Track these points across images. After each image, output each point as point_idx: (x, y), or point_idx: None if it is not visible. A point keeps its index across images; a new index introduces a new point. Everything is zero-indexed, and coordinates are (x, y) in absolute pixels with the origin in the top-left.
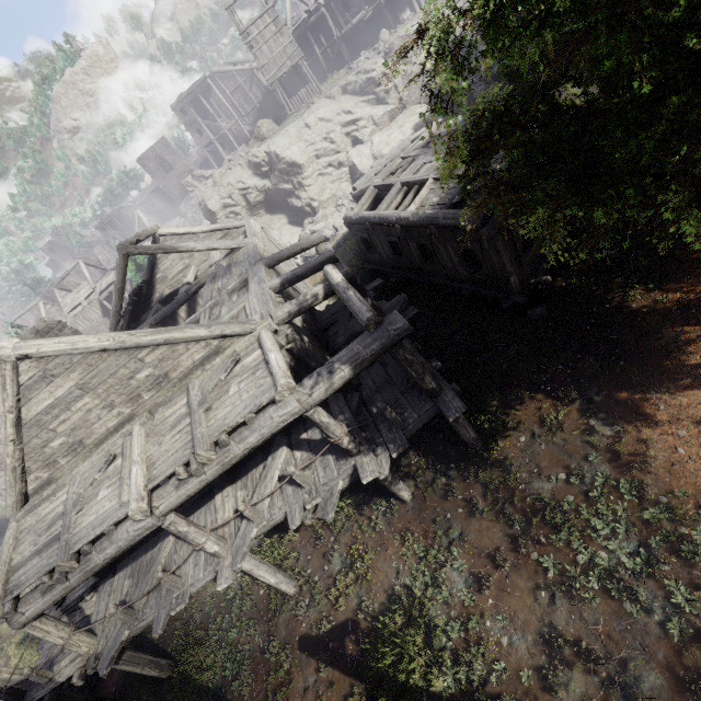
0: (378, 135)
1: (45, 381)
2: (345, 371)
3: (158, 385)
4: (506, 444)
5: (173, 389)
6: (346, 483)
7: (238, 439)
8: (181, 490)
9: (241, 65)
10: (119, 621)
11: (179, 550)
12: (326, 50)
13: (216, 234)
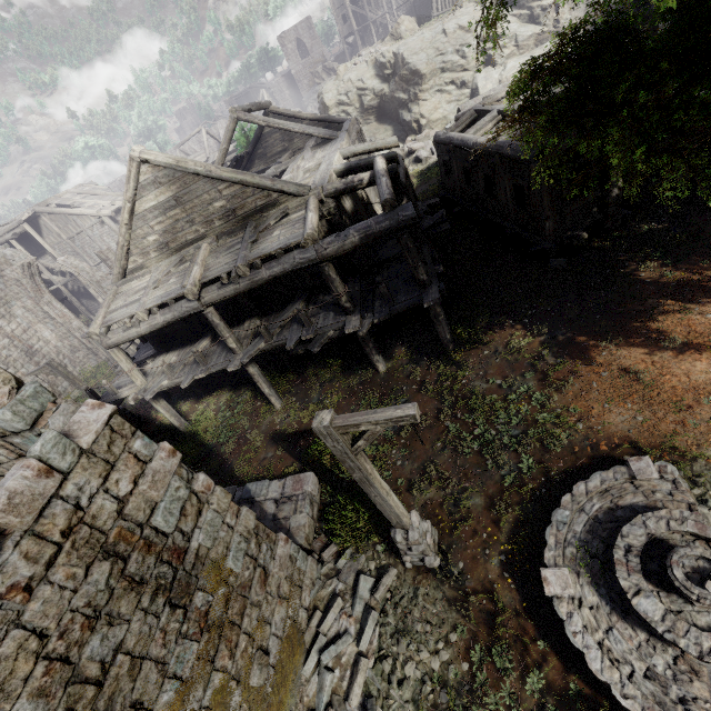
0: (515, 59)
1: (154, 186)
2: (356, 238)
3: (227, 217)
4: (472, 353)
5: (237, 224)
6: (336, 334)
7: (267, 267)
8: (221, 290)
9: None
10: (163, 375)
11: (211, 347)
12: None
13: (318, 125)
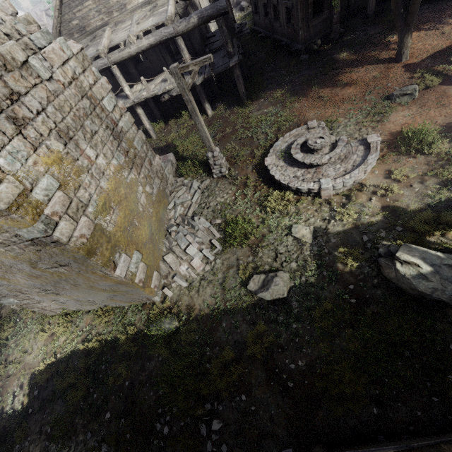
0: None
1: None
2: (195, 20)
3: (121, 10)
4: (255, 101)
5: (127, 16)
6: None
7: (146, 38)
8: (120, 53)
9: None
10: None
11: None
12: None
13: None
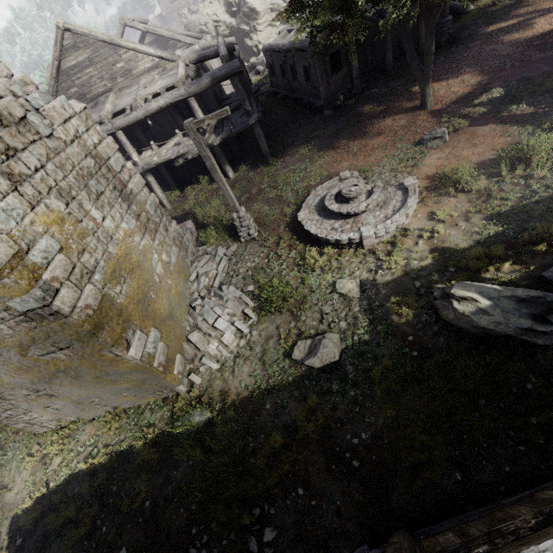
0: None
1: (74, 49)
2: (208, 80)
3: (126, 75)
4: (281, 159)
5: (133, 81)
6: None
7: (155, 101)
8: (126, 118)
9: None
10: None
11: None
12: None
13: None
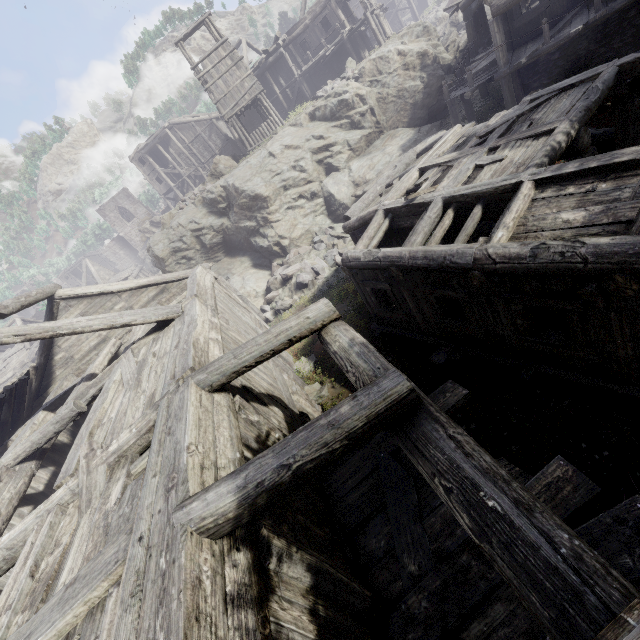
0: (356, 160)
1: None
2: None
3: None
4: None
5: None
6: None
7: None
8: None
9: (200, 116)
10: None
11: None
12: (286, 92)
13: (147, 291)
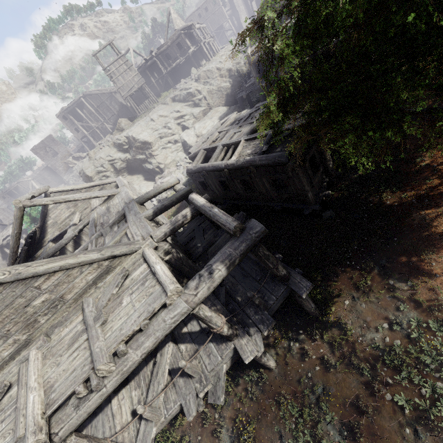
0: (197, 123)
1: None
2: (222, 271)
3: (54, 307)
4: (336, 308)
5: (68, 309)
6: (228, 365)
7: (135, 346)
8: (81, 409)
9: (103, 90)
10: None
11: None
12: (158, 81)
13: (94, 189)
